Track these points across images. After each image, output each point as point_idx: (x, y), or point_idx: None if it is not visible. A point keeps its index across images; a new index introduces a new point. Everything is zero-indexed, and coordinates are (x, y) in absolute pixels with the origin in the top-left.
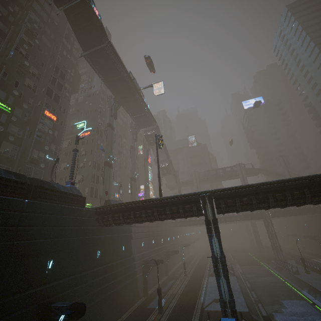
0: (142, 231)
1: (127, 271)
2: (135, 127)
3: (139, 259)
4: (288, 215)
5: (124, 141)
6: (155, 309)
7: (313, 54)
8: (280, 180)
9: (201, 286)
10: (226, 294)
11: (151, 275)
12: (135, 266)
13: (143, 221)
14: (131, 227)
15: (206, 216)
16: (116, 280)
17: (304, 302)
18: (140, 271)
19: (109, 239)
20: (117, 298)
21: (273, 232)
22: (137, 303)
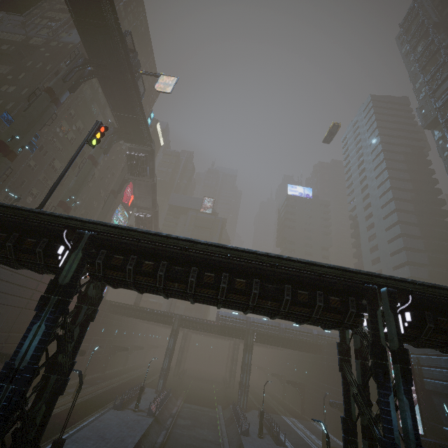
0: (9, 292)
1: None
2: (114, 131)
3: None
4: (277, 344)
5: None
6: None
7: (377, 160)
8: (219, 244)
9: (75, 423)
10: None
11: None
12: None
13: None
14: None
15: (58, 274)
16: None
17: None
18: None
19: None
20: None
21: (248, 364)
22: None
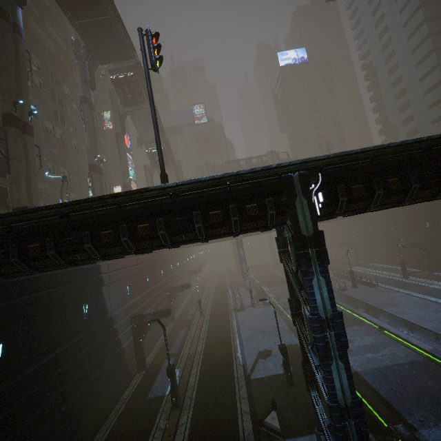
0: (125, 265)
1: (99, 349)
2: (87, 53)
3: (124, 316)
4: (331, 220)
5: (67, 92)
6: (164, 398)
7: None
8: None
9: (230, 331)
10: (345, 392)
11: (149, 331)
12: (116, 331)
13: (124, 254)
14: (98, 263)
15: (297, 229)
16: (70, 382)
17: (367, 328)
18: (127, 335)
19: (32, 304)
20: (80, 412)
21: None
22: (128, 392)
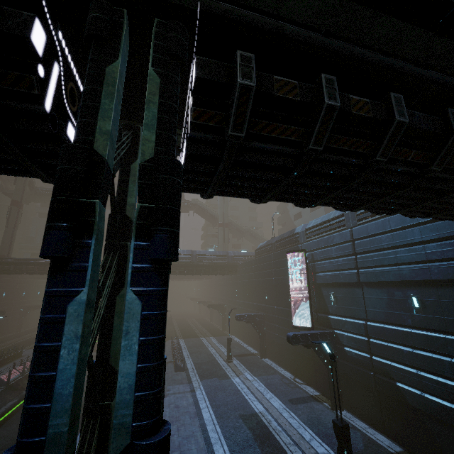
0: None
1: None
2: None
3: None
4: (190, 273)
5: None
6: None
7: None
8: None
9: None
10: None
11: None
12: None
13: None
14: None
15: None
16: None
17: None
18: None
19: None
20: None
21: None
22: None
